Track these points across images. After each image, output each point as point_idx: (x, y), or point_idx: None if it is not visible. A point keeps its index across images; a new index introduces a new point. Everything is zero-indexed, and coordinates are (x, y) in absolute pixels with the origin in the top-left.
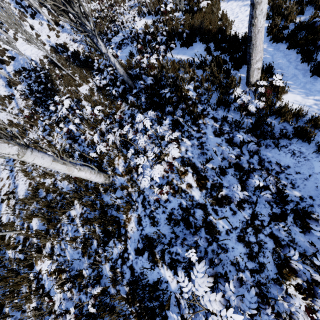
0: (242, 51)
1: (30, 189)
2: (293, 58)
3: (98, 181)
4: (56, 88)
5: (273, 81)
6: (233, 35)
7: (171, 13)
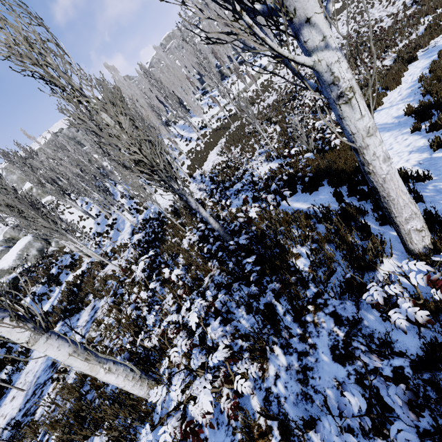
0: None
1: (78, 373)
2: None
3: (138, 394)
4: (164, 239)
5: None
6: None
7: (302, 154)
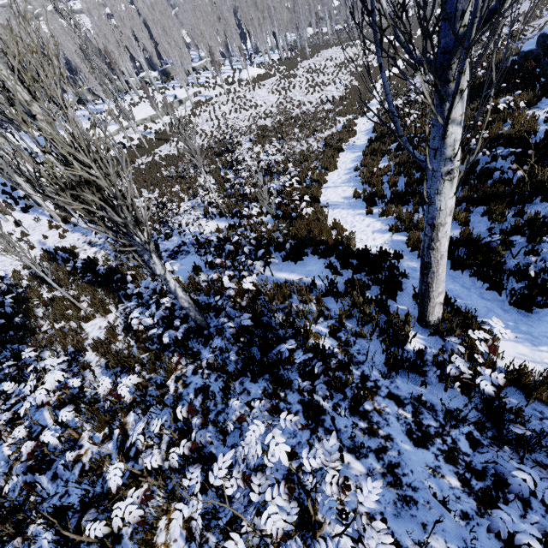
0: (388, 272)
1: None
2: (467, 282)
3: None
4: (33, 325)
5: (495, 331)
6: (362, 249)
7: (255, 217)
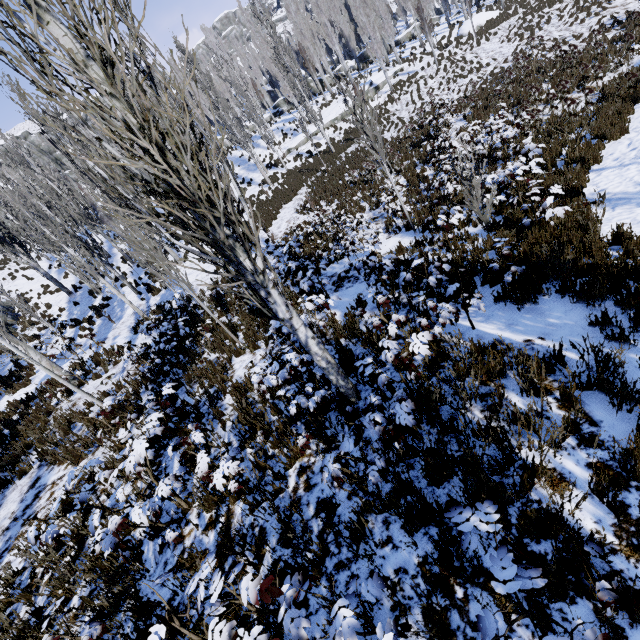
0: None
1: None
2: None
3: None
4: (195, 351)
5: None
6: None
7: (458, 228)
